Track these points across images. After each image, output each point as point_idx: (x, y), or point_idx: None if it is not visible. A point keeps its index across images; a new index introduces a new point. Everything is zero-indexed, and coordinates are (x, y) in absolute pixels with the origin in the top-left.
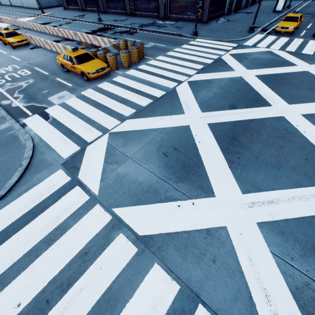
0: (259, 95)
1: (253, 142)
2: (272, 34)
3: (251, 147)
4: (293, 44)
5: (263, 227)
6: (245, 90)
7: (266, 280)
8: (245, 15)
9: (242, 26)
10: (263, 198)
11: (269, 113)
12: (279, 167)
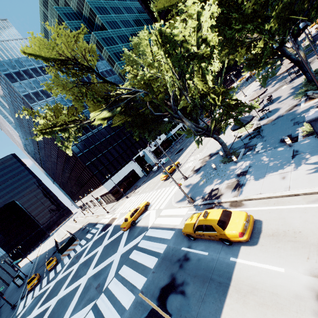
0: (44, 309)
1: (54, 316)
2: (30, 292)
3: (54, 317)
4: (43, 282)
5: (70, 316)
6: (37, 317)
7: (76, 317)
8: (0, 310)
9: (5, 314)
10: (66, 315)
11: (53, 306)
12: (66, 306)
